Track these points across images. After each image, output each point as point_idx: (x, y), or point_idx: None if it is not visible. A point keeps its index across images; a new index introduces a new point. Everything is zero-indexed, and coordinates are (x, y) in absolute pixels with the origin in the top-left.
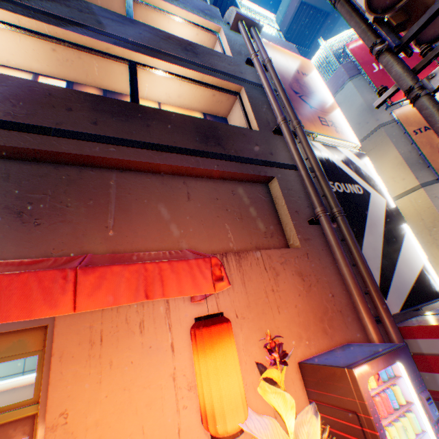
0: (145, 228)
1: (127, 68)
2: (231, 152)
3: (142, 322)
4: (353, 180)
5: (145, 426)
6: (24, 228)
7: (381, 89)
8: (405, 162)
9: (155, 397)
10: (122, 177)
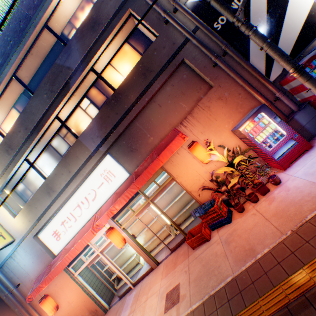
0: (158, 129)
1: (92, 72)
2: (157, 70)
3: (177, 153)
4: None
5: (194, 169)
6: (136, 153)
7: None
8: None
9: (192, 164)
10: (138, 120)
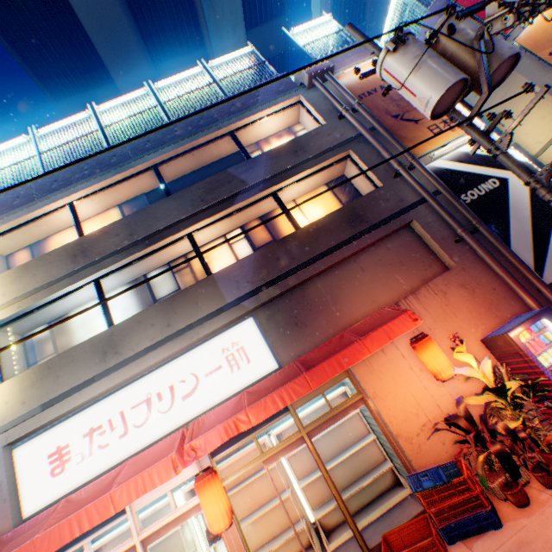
0: (351, 303)
1: (270, 197)
2: (372, 221)
3: (382, 350)
4: (485, 177)
5: (408, 389)
6: (302, 330)
7: (469, 143)
8: (550, 96)
9: (406, 378)
10: (321, 279)
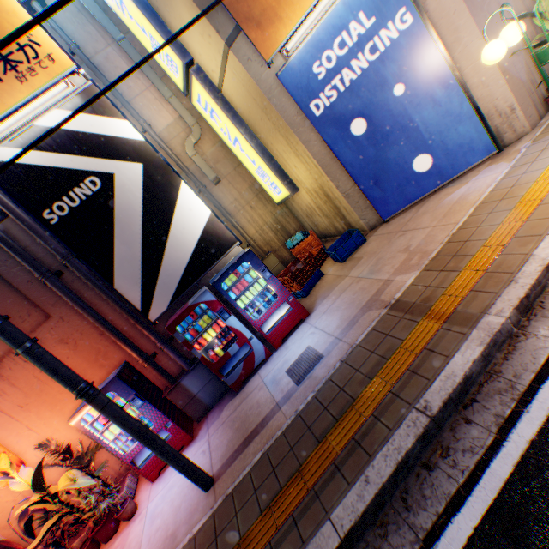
0: None
1: None
2: None
3: None
4: (83, 173)
5: None
6: None
7: None
8: (194, 3)
9: None
10: None
